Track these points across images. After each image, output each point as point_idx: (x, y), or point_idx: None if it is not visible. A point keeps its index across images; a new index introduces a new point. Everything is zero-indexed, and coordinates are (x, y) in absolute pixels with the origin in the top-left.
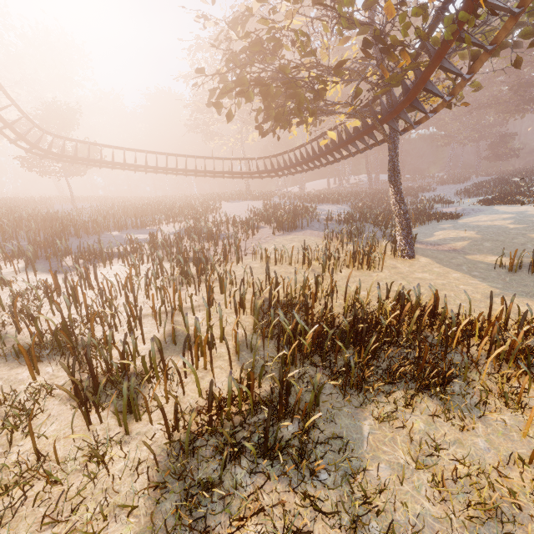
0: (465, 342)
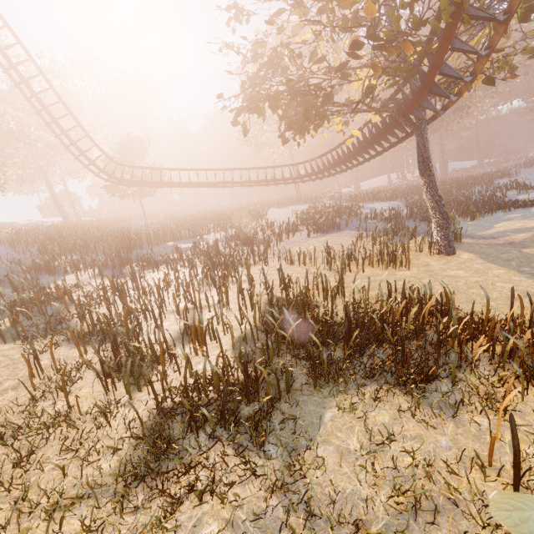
0: (473, 343)
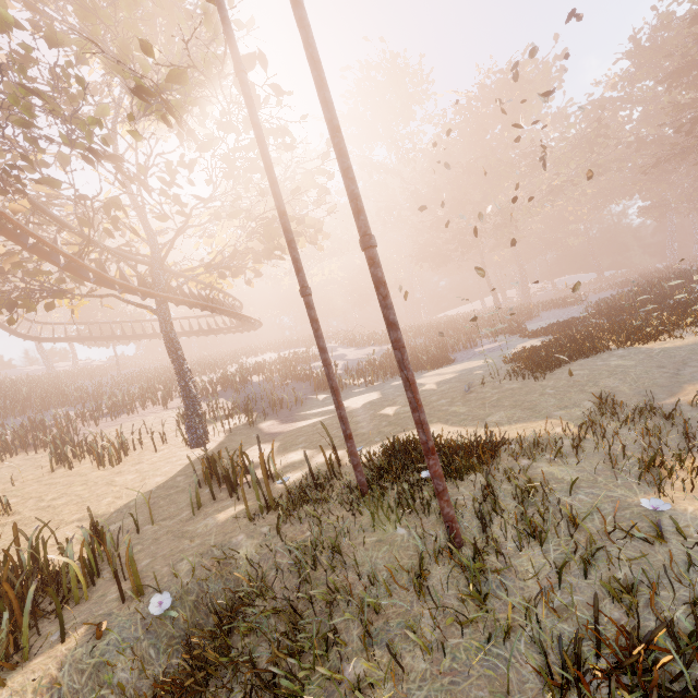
0: None
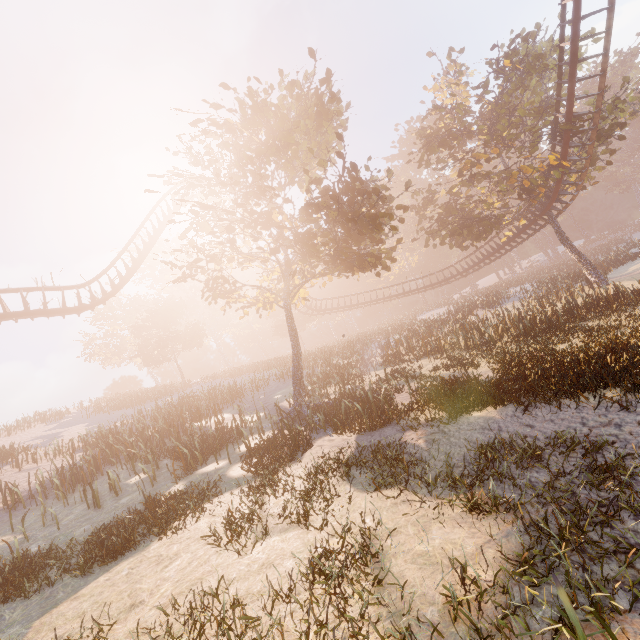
0: None
